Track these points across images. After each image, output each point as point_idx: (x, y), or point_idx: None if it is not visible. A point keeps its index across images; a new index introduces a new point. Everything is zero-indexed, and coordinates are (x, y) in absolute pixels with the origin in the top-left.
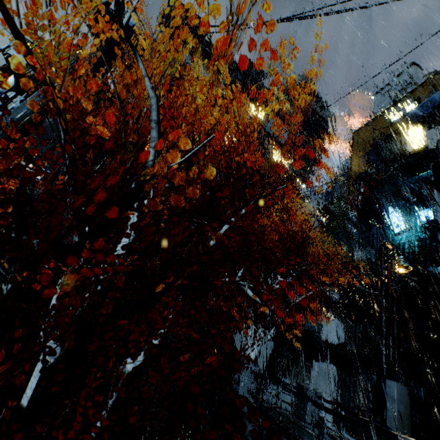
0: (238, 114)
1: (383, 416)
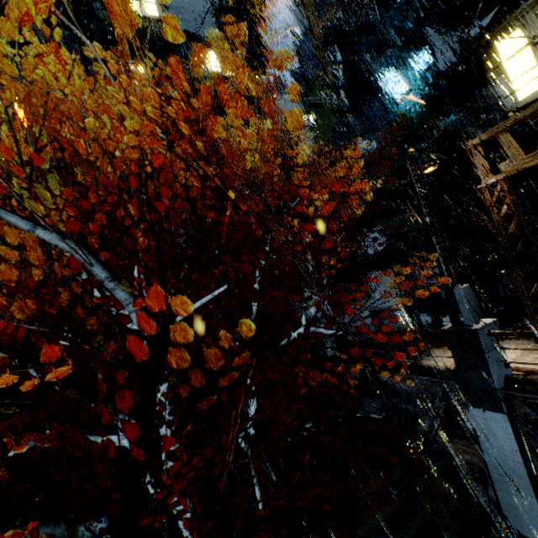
0: (118, 21)
1: (460, 320)
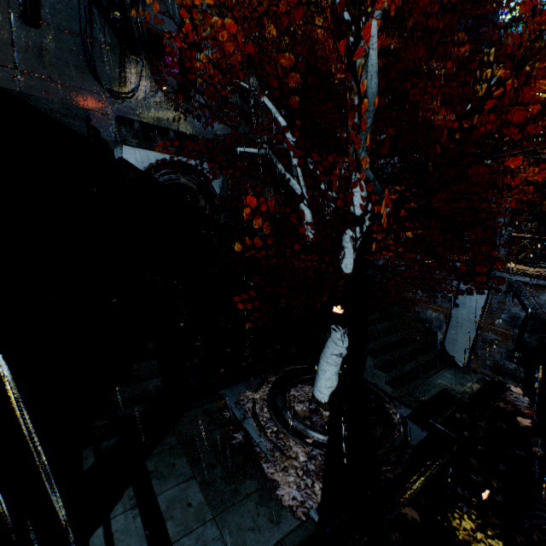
0: None
1: (495, 221)
